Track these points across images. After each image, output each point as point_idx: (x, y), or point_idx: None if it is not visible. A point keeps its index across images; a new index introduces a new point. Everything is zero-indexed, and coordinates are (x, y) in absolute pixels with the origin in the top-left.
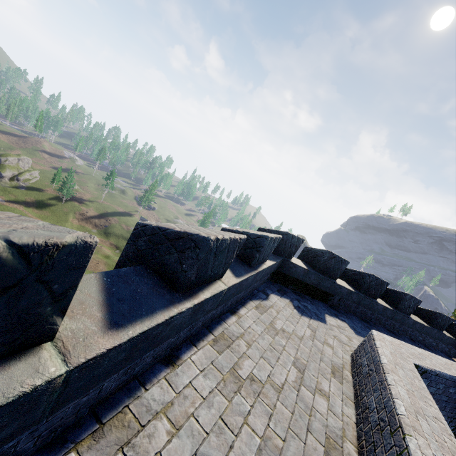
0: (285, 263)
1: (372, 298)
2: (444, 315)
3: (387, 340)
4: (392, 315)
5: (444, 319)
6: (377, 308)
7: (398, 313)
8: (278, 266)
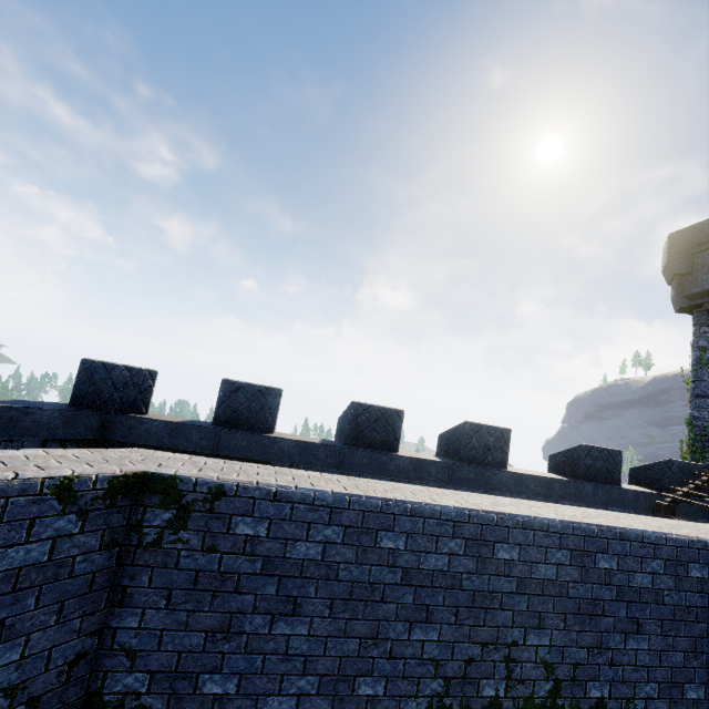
0: (115, 422)
1: (382, 451)
2: (590, 448)
3: (140, 454)
4: (449, 475)
5: (599, 455)
6: (398, 465)
7: (458, 465)
8: (102, 431)
